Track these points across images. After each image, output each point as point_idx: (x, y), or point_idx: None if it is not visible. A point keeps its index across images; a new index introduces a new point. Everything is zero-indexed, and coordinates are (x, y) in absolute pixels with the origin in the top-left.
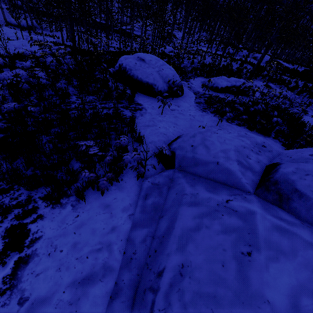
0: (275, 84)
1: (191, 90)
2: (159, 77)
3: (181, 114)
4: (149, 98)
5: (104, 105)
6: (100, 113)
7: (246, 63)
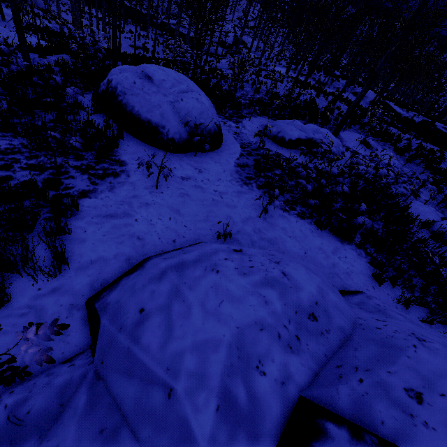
0: (377, 140)
1: (239, 139)
2: (173, 113)
3: (199, 189)
4: (151, 149)
5: (37, 162)
6: (12, 179)
7: (341, 101)
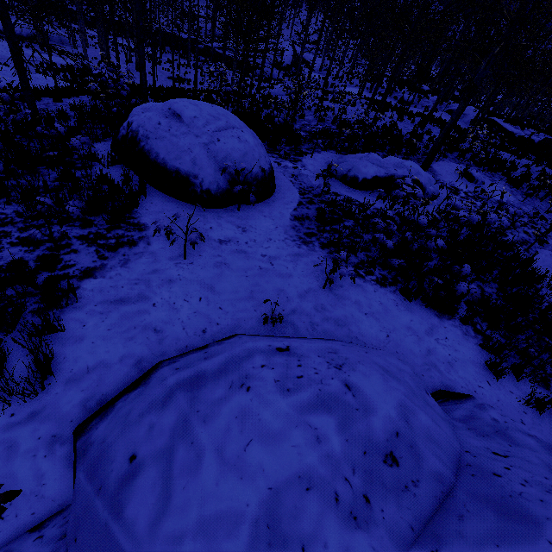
0: (483, 170)
1: (297, 183)
2: (208, 158)
3: (241, 255)
4: (181, 205)
5: (32, 234)
6: None
7: (432, 123)
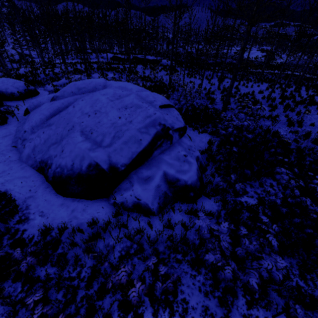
0: (108, 71)
1: (47, 90)
2: (15, 88)
3: None
4: (15, 101)
5: None
6: None
7: (94, 63)
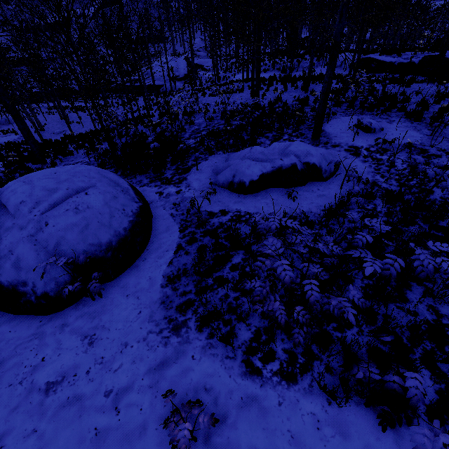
0: (376, 114)
1: (179, 213)
2: (36, 253)
3: (71, 410)
4: (16, 325)
5: None
6: None
7: (315, 81)
